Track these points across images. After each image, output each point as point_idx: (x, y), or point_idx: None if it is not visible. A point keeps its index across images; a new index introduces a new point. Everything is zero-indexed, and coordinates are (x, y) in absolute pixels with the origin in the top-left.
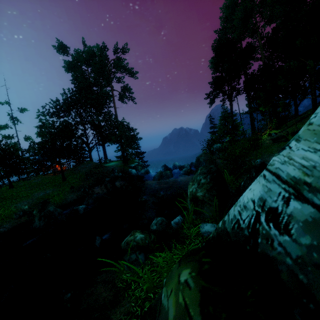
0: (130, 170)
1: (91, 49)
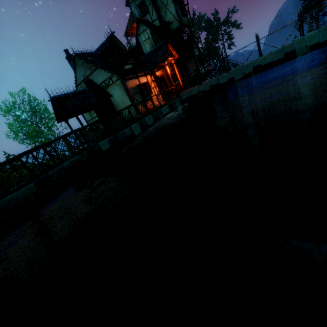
0: None
1: (208, 19)
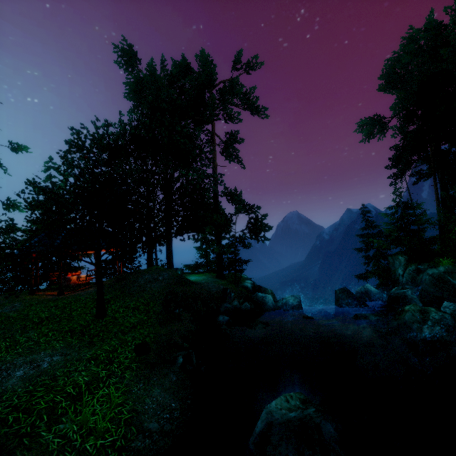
0: (262, 296)
1: (186, 59)
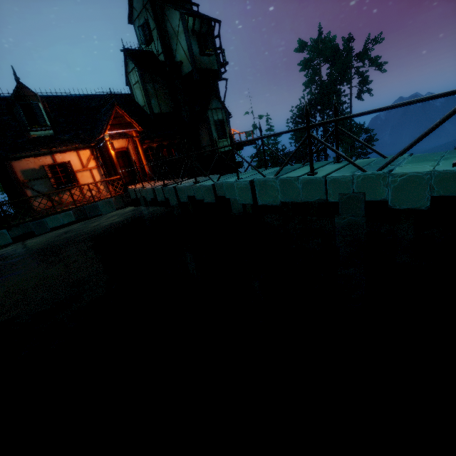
0: None
1: (335, 45)
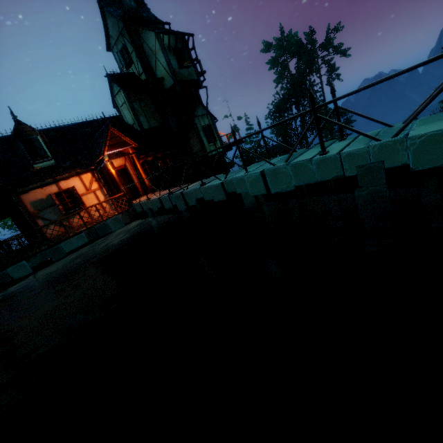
0: None
1: (299, 40)
